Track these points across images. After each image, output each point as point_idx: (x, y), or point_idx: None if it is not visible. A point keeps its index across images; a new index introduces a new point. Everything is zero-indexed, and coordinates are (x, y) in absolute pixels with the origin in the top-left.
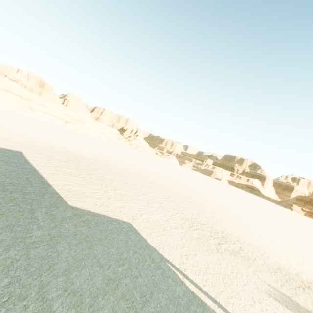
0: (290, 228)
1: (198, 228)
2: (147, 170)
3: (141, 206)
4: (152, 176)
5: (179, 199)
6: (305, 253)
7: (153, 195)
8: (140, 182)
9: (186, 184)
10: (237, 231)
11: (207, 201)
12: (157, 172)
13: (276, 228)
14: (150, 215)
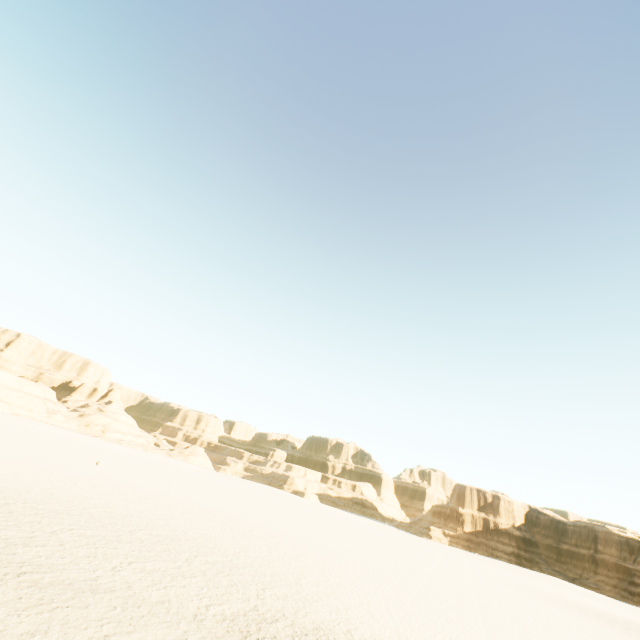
0: (433, 579)
1: (264, 634)
2: (131, 495)
3: (104, 609)
4: (143, 510)
5: (215, 562)
6: (464, 630)
7: (145, 565)
8: (107, 532)
9: (231, 518)
10: (346, 615)
11: (279, 554)
12: (157, 497)
13: (412, 587)
14: (134, 633)
